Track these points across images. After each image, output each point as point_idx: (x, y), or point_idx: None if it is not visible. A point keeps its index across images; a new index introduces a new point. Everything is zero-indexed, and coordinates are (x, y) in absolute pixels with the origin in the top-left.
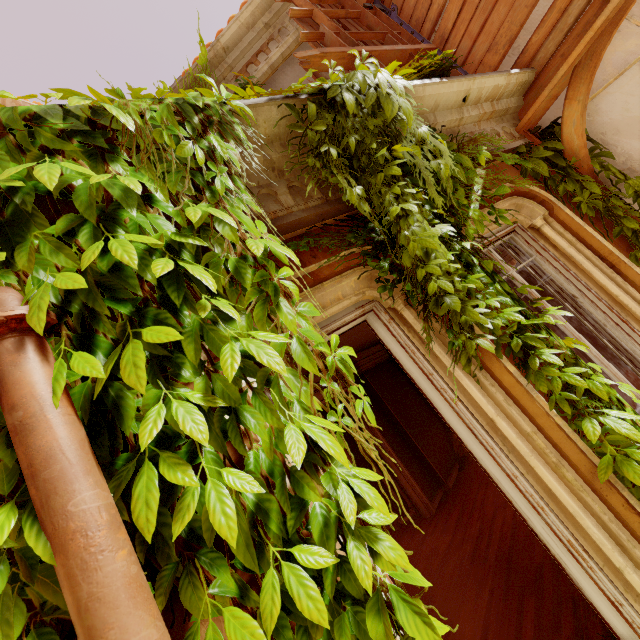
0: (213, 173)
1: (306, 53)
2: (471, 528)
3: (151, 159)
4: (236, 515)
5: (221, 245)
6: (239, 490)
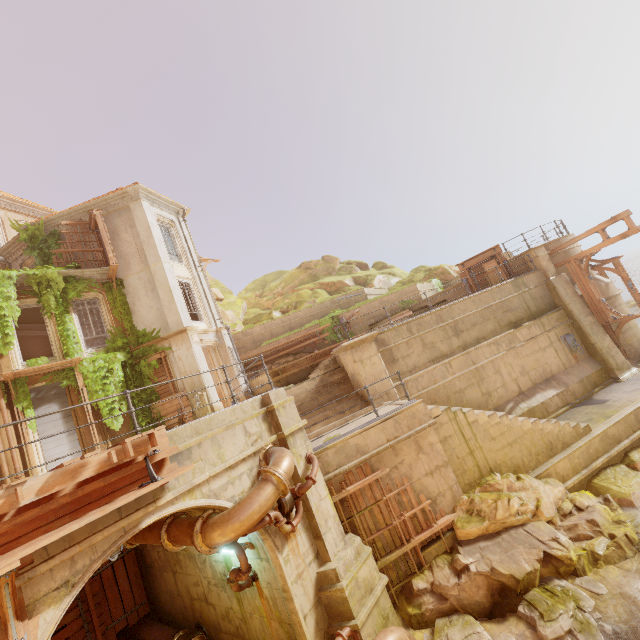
0: (7, 284)
1: (53, 251)
2: None
3: None
4: None
5: (5, 293)
6: None
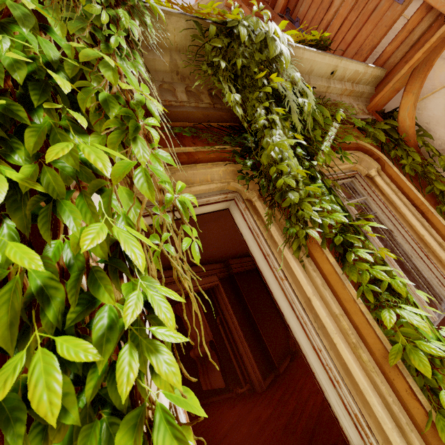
0: (111, 32)
1: None
2: (289, 405)
3: (60, 4)
4: (12, 292)
5: (100, 83)
6: (15, 261)
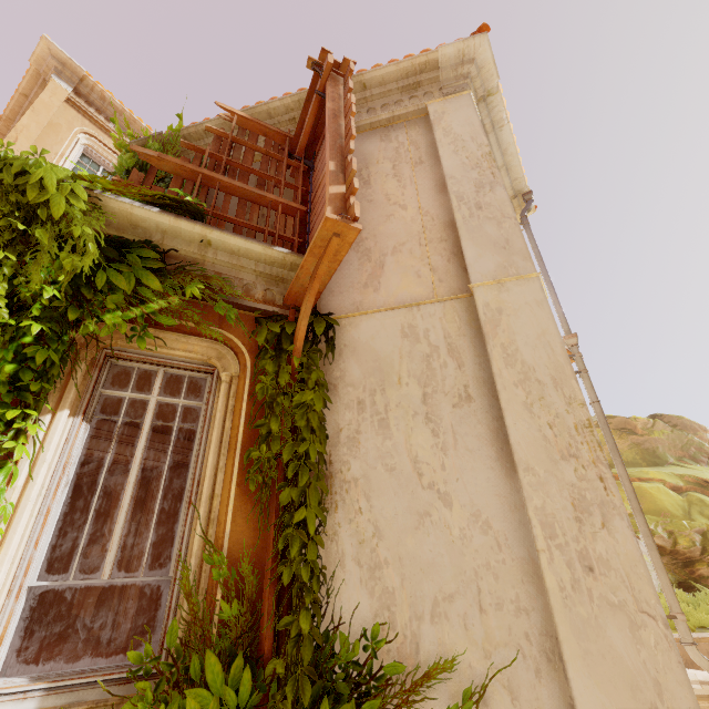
0: None
1: (143, 150)
2: None
3: None
4: None
5: None
6: None
